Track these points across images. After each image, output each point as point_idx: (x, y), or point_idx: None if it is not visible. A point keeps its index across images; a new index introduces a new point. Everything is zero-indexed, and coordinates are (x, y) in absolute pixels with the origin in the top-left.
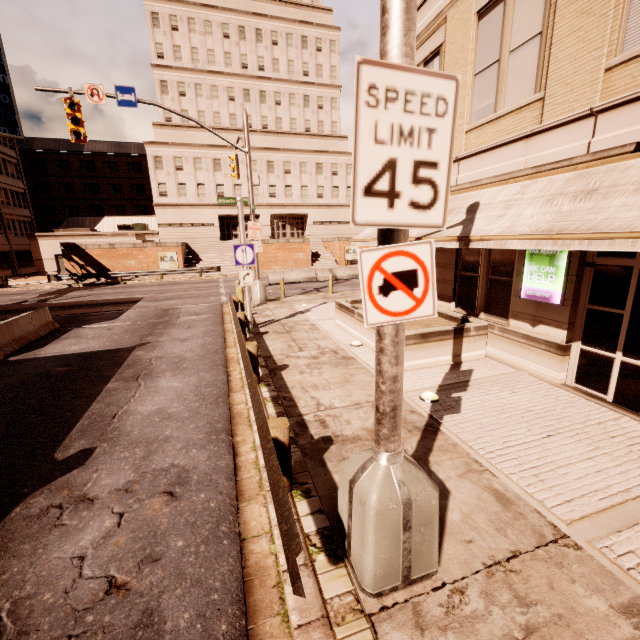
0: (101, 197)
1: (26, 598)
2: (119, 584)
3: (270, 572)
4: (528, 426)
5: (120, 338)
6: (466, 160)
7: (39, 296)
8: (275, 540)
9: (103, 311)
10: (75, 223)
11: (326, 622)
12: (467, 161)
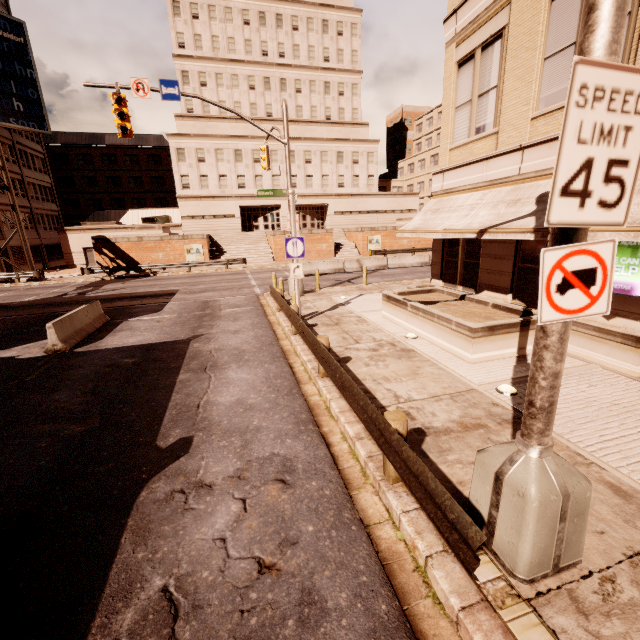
0: (123, 190)
1: (186, 575)
2: (268, 565)
3: (405, 557)
4: (620, 420)
5: (172, 330)
6: (532, 148)
7: (77, 289)
8: (404, 527)
9: (145, 304)
10: (101, 216)
11: (487, 605)
12: (533, 149)
